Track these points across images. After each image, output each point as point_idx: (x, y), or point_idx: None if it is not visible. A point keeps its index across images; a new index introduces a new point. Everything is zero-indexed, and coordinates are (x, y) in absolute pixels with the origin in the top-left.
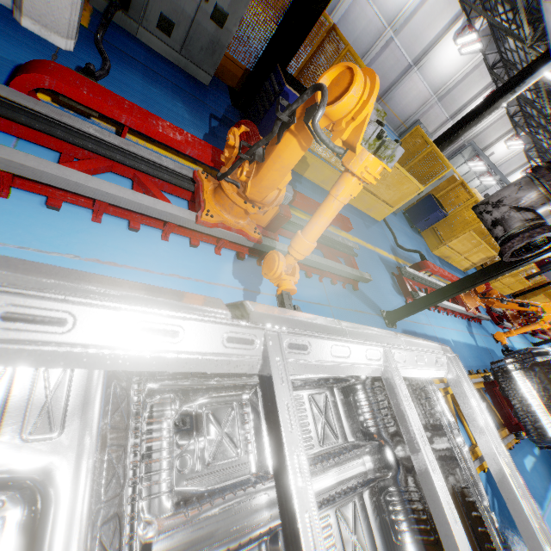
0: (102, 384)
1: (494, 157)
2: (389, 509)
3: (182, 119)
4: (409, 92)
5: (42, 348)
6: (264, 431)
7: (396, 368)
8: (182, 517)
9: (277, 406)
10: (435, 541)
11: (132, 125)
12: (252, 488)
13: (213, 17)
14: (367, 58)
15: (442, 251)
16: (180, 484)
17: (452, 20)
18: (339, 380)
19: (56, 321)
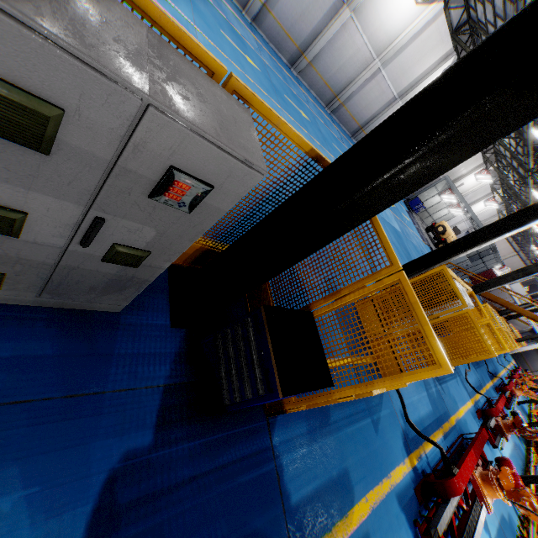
0: None
1: (463, 187)
2: None
3: None
4: None
5: None
6: None
7: None
8: None
9: None
10: None
11: None
12: None
13: (108, 259)
14: (351, 88)
15: None
16: None
17: (442, 56)
18: None
19: None
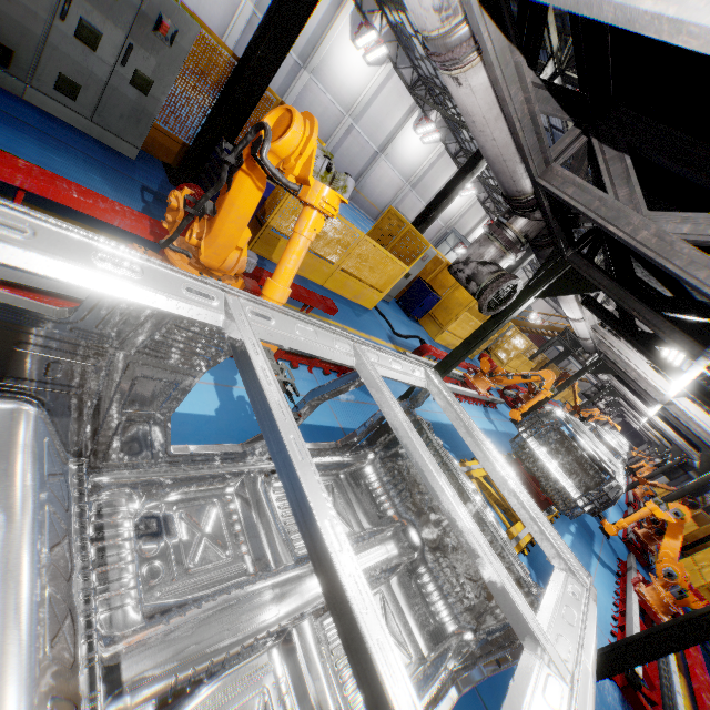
0: (33, 430)
1: None
2: (422, 593)
3: (102, 194)
4: (381, 180)
5: (8, 245)
6: (259, 525)
7: (367, 358)
8: (159, 627)
9: (242, 339)
10: (472, 606)
11: (32, 188)
12: (251, 585)
13: (133, 82)
14: (330, 145)
15: (444, 338)
16: (151, 597)
17: (408, 110)
18: (345, 465)
19: (18, 228)
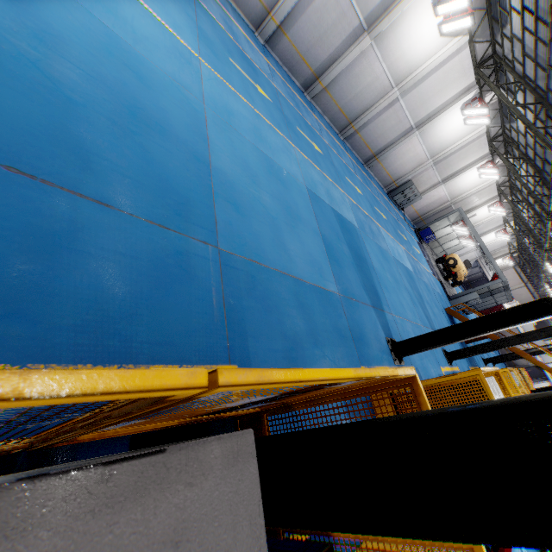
0: None
1: (475, 218)
2: None
3: None
4: (406, 153)
5: None
6: None
7: None
8: None
9: None
10: None
11: None
12: None
13: None
14: (367, 116)
15: None
16: None
17: (464, 89)
18: None
19: None
